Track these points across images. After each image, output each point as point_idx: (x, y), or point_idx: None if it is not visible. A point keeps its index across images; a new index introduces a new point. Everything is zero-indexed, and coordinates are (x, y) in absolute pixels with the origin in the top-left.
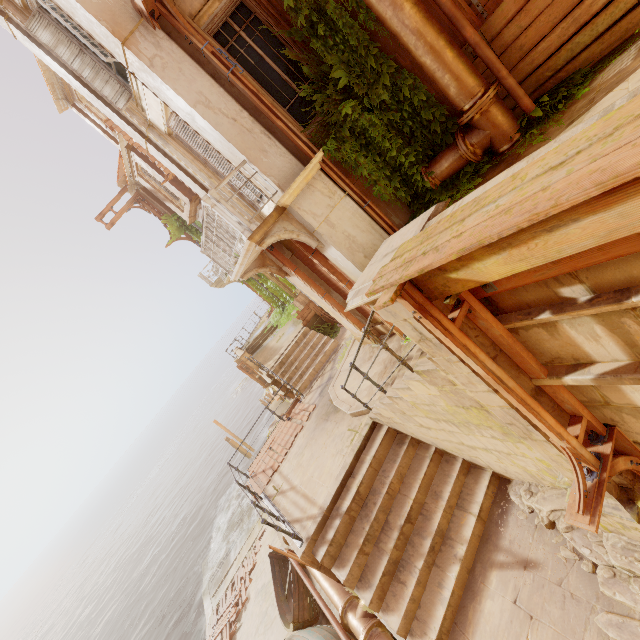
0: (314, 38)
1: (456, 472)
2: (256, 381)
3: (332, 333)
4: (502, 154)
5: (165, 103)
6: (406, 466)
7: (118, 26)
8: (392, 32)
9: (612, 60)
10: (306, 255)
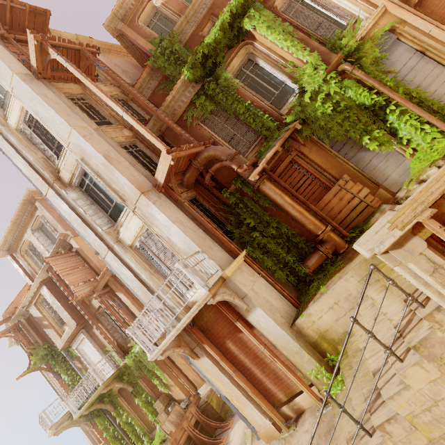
0: (237, 208)
1: None
2: None
3: None
4: (344, 252)
5: (148, 223)
6: None
7: (141, 188)
8: (280, 204)
9: (370, 219)
10: (219, 332)
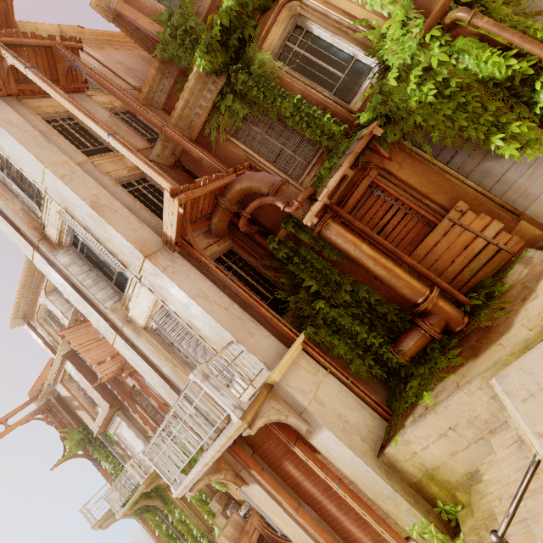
0: (290, 264)
1: None
2: None
3: None
4: (461, 331)
5: (160, 299)
6: None
7: (146, 248)
8: (354, 258)
9: (505, 273)
10: (273, 450)
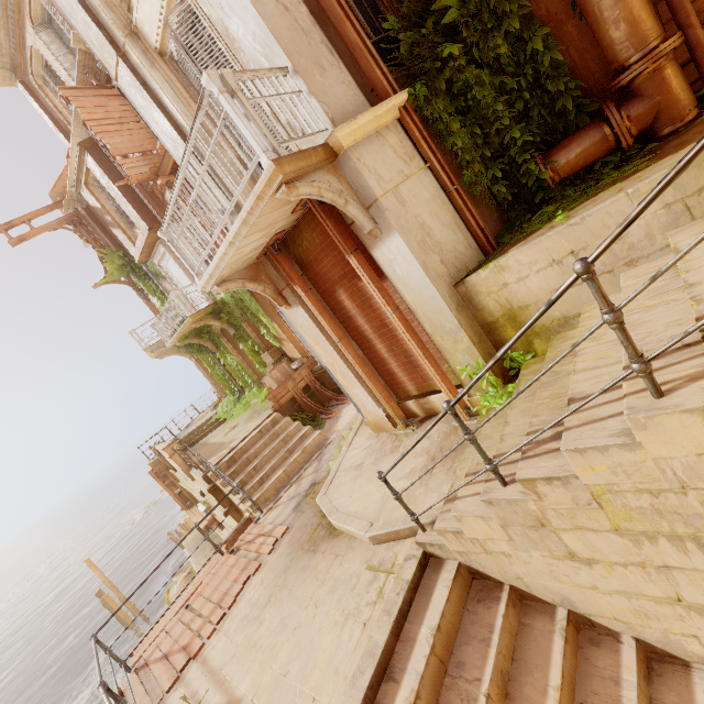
0: None
1: (633, 671)
2: (174, 498)
3: (313, 426)
4: (673, 133)
5: None
6: (508, 653)
7: None
8: None
9: None
10: (327, 273)
